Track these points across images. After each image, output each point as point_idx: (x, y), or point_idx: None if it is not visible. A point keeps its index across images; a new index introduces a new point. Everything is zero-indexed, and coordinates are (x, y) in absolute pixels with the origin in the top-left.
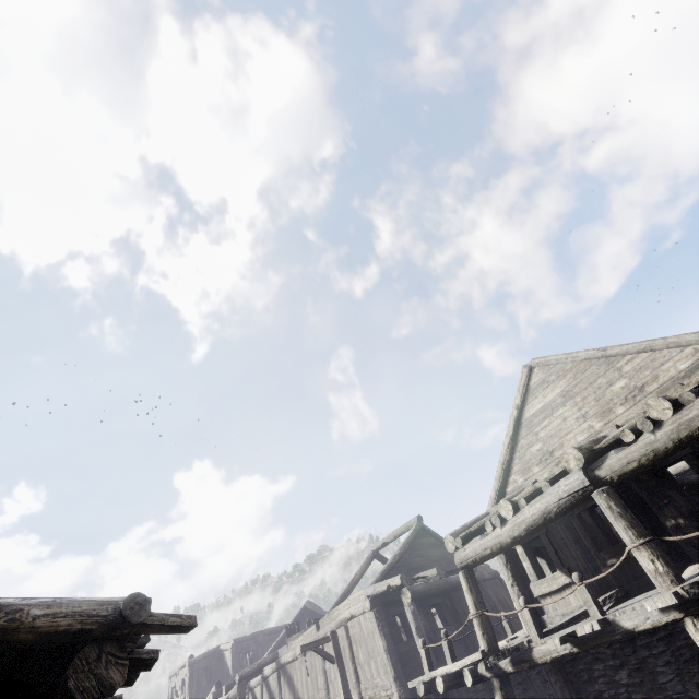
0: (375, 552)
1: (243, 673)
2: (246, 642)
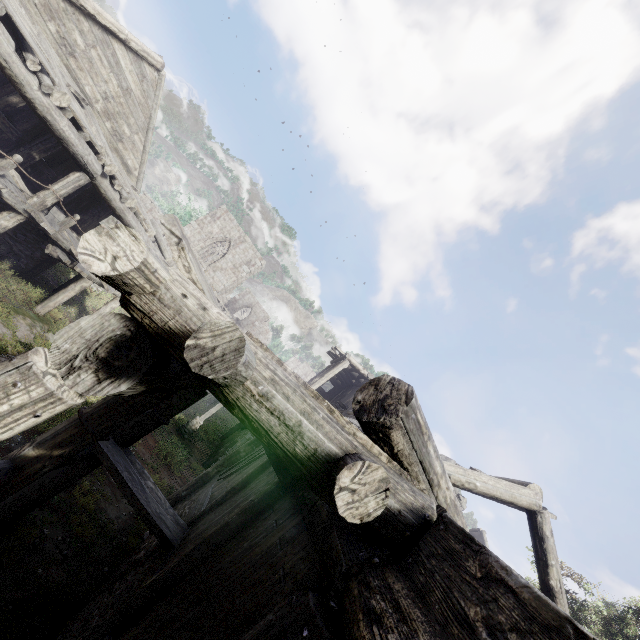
0: None
1: None
2: None
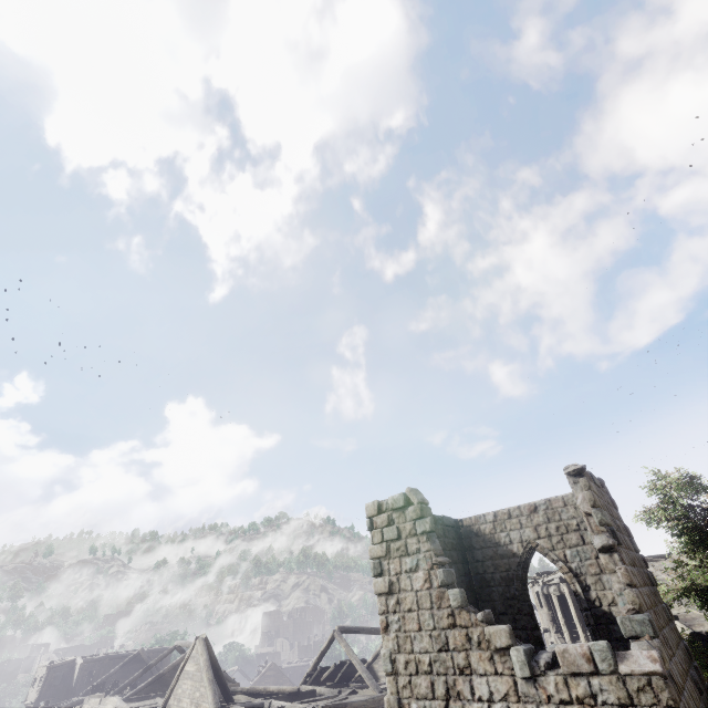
0: (176, 646)
1: None
2: (93, 662)
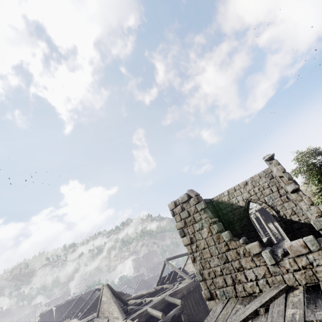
0: (96, 289)
1: None
2: (61, 307)
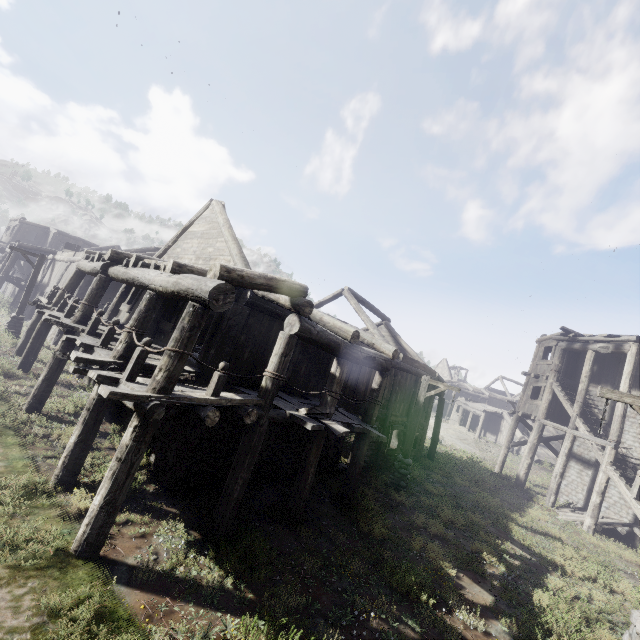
0: (157, 248)
1: (22, 244)
2: (68, 238)
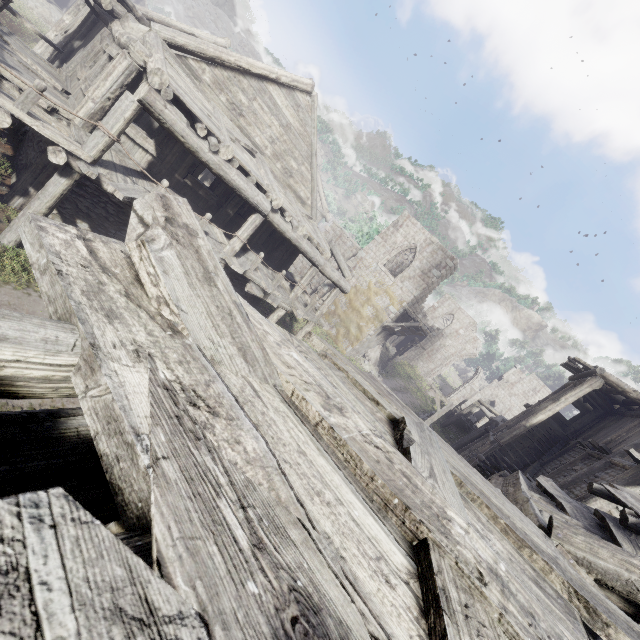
0: None
1: None
2: None
